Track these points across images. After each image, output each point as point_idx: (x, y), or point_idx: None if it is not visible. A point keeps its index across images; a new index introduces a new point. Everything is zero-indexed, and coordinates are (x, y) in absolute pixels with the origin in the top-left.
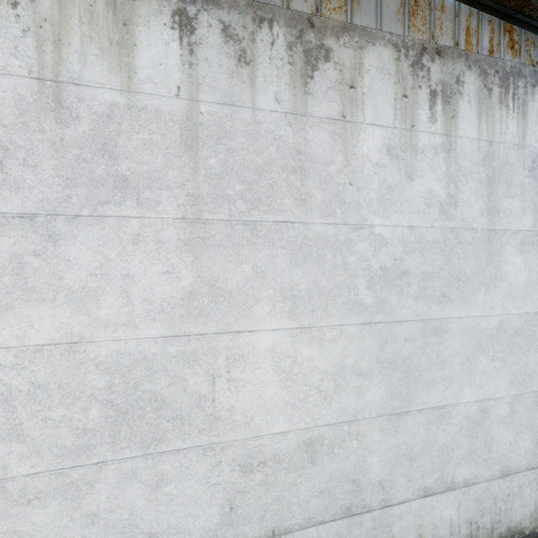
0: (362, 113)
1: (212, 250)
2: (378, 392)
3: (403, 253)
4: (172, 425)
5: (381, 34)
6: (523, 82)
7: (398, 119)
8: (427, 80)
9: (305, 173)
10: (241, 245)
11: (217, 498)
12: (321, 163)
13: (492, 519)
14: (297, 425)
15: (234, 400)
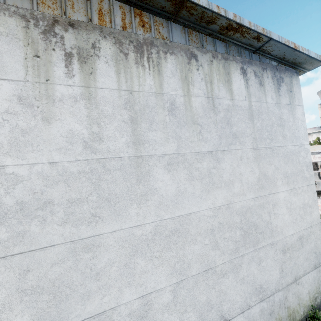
0: None
1: None
2: None
3: (45, 186)
4: None
5: (5, 6)
6: (156, 50)
7: (30, 74)
8: (61, 44)
9: None
10: None
11: None
12: None
13: None
14: None
15: None
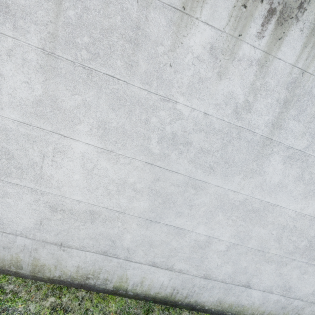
0: (201, 10)
1: (58, 78)
2: (143, 205)
3: (193, 129)
4: (16, 171)
5: None
6: None
7: (230, 25)
8: None
9: (138, 45)
10: (78, 82)
11: (34, 216)
12: (153, 41)
13: (188, 293)
14: (87, 200)
15: (54, 173)
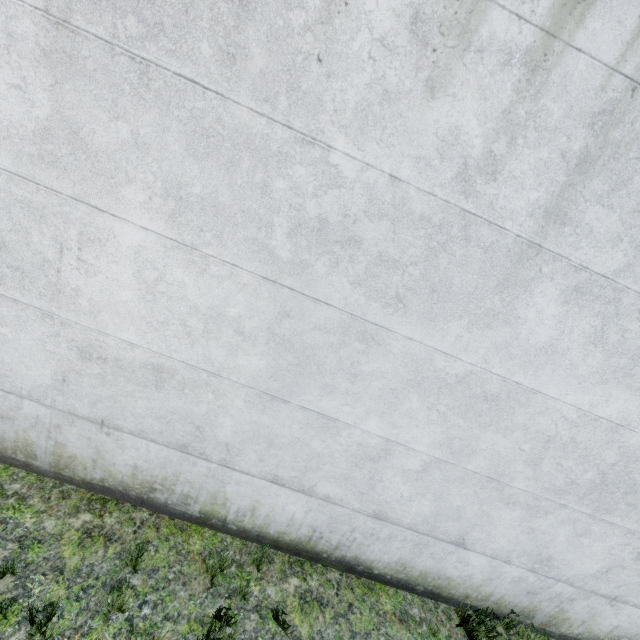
0: None
1: (80, 81)
2: (257, 363)
3: (364, 212)
4: (12, 274)
5: None
6: None
7: None
8: None
9: (248, 7)
10: (122, 90)
11: (51, 364)
12: None
13: (341, 540)
14: (148, 345)
15: (83, 283)
